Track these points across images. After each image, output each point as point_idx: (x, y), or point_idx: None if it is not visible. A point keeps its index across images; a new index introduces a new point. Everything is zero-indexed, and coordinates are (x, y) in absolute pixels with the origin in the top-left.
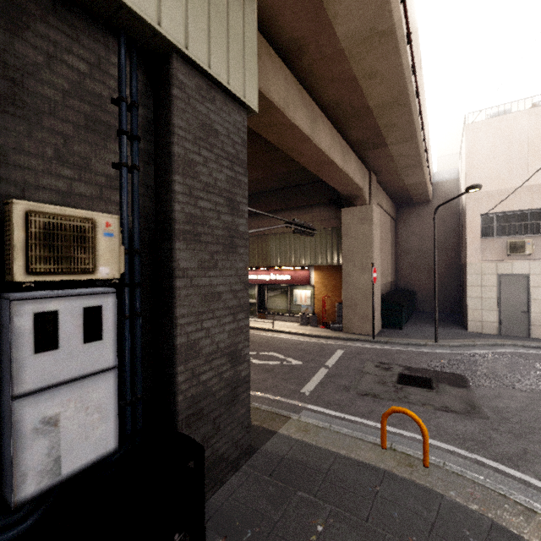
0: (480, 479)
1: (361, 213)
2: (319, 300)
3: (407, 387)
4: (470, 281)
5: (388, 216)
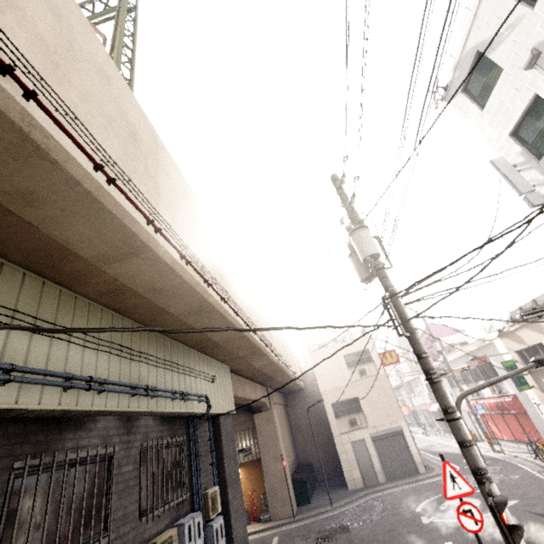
0: None
1: (267, 416)
2: (247, 495)
3: None
4: (339, 450)
5: (281, 406)
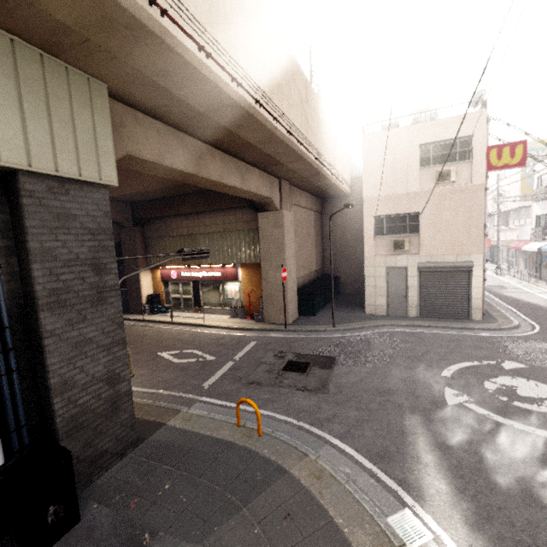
0: (288, 439)
1: (274, 218)
2: (247, 294)
3: (287, 373)
4: (367, 272)
5: (311, 211)
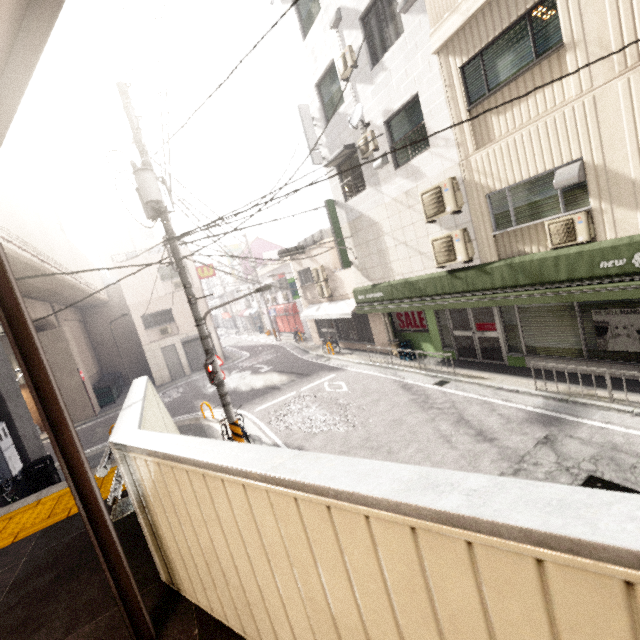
0: None
1: (54, 334)
2: (36, 412)
3: None
4: (148, 356)
5: (76, 322)
